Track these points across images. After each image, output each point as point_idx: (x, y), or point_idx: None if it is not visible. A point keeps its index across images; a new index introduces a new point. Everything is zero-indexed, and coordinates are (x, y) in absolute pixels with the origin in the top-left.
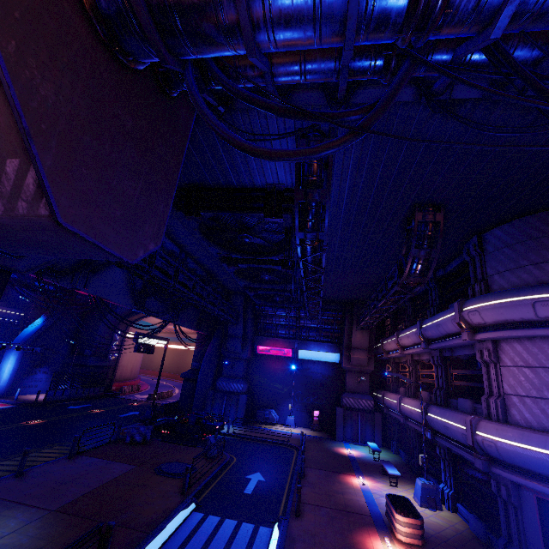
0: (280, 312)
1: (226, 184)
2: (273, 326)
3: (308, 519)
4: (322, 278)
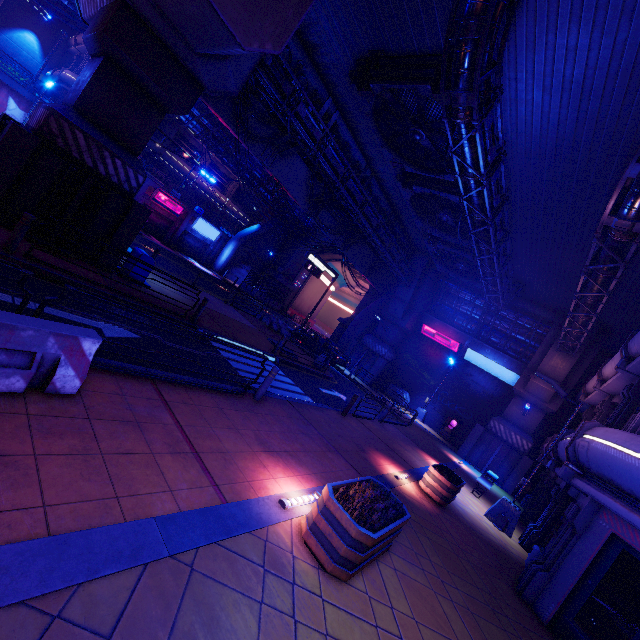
0: (464, 295)
1: (406, 50)
2: (451, 310)
3: (349, 422)
4: (487, 201)
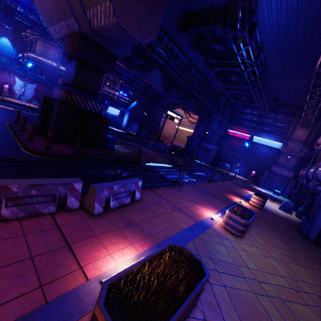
0: (247, 110)
1: (204, 8)
2: (241, 119)
3: (212, 184)
4: (256, 71)
